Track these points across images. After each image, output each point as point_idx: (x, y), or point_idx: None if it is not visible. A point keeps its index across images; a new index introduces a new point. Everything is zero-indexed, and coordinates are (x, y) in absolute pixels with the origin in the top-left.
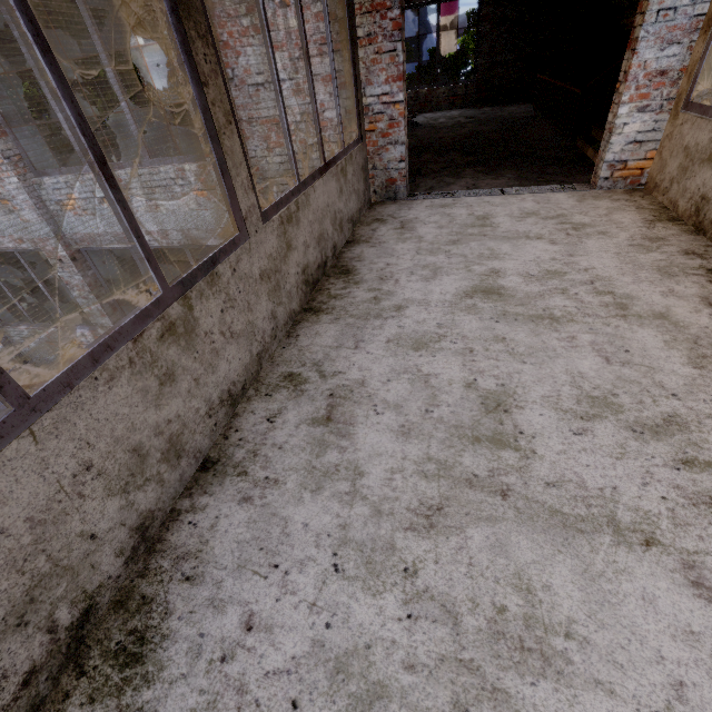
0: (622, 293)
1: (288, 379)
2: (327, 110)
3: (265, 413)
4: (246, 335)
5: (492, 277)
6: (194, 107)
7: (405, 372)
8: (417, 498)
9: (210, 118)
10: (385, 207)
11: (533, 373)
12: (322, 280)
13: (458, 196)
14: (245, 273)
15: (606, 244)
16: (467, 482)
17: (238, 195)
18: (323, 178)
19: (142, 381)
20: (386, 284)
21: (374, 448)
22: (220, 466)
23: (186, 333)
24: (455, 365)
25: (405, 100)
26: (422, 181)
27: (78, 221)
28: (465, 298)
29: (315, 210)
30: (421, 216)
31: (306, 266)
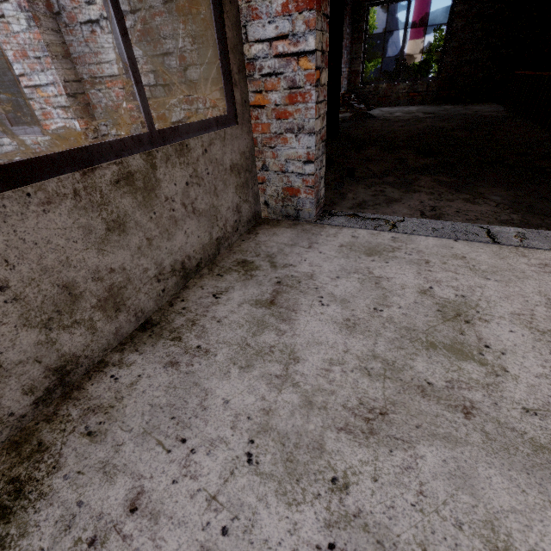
0: None
1: None
2: (190, 67)
3: None
4: None
5: None
6: None
7: None
8: None
9: None
10: (274, 233)
11: None
12: None
13: (404, 230)
14: None
15: None
16: None
17: None
18: None
19: None
20: None
21: None
22: None
23: None
24: None
25: (323, 54)
26: (351, 189)
27: None
28: None
29: None
30: (321, 271)
31: None
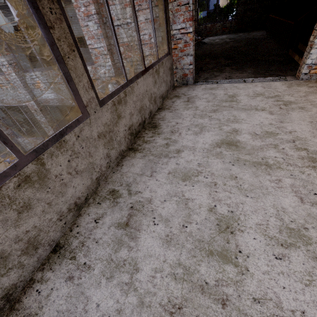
0: (313, 150)
1: (111, 194)
2: (152, 38)
3: (94, 215)
4: (88, 170)
5: (233, 134)
6: (44, 42)
7: (175, 195)
8: (167, 296)
9: (57, 48)
10: (181, 89)
11: (252, 204)
12: (141, 131)
13: (220, 83)
14: (86, 136)
15: (304, 115)
16: (201, 288)
17: (80, 93)
18: (143, 76)
19: (2, 215)
20: (174, 135)
21: (148, 250)
22: (63, 250)
23: (39, 179)
24: (204, 193)
25: (193, 31)
26: (202, 74)
27: (42, 93)
28: (216, 147)
29: (137, 95)
30: (198, 94)
31: (131, 125)
